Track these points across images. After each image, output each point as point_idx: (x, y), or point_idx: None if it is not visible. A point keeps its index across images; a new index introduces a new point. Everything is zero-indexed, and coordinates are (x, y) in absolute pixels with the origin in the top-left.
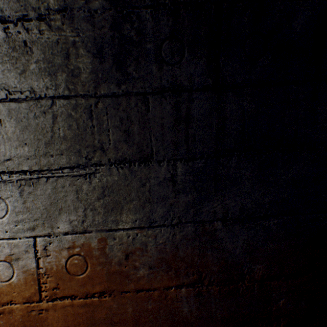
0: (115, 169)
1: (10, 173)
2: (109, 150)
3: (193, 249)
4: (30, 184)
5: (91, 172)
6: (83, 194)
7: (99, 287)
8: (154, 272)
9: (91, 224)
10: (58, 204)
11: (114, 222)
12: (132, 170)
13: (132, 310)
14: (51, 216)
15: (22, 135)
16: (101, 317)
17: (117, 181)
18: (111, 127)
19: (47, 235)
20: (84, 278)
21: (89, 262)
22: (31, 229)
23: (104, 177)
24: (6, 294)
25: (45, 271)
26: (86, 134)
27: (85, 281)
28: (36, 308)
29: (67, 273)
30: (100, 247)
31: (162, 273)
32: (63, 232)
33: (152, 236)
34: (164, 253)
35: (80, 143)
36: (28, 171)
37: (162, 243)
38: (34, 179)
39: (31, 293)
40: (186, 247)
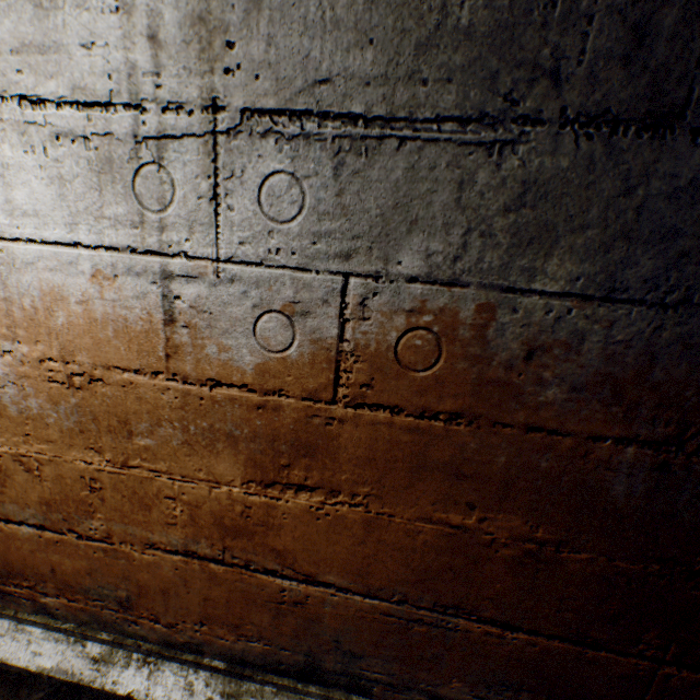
0: (568, 140)
1: (322, 119)
2: (569, 82)
3: (692, 370)
4: (359, 152)
5: (506, 139)
6: (471, 194)
7: (452, 404)
8: (577, 399)
9: (470, 269)
10: (410, 209)
11: (524, 272)
12: (613, 147)
13: (503, 463)
14: (390, 235)
15: (367, 16)
16: (440, 459)
17: (565, 173)
18: (601, 10)
19: (372, 277)
20: (425, 379)
21: (443, 350)
22: (342, 256)
23: (535, 156)
24: (274, 375)
25: (352, 349)
26: (526, 27)
27: (426, 385)
28: (322, 414)
29: (394, 361)
30: (476, 322)
31: (596, 407)
32: (405, 276)
33: (602, 323)
34: (616, 366)
35: (503, 53)
36: (360, 119)
37: (619, 343)
38: (371, 140)
39: (318, 384)
40: (675, 362)
